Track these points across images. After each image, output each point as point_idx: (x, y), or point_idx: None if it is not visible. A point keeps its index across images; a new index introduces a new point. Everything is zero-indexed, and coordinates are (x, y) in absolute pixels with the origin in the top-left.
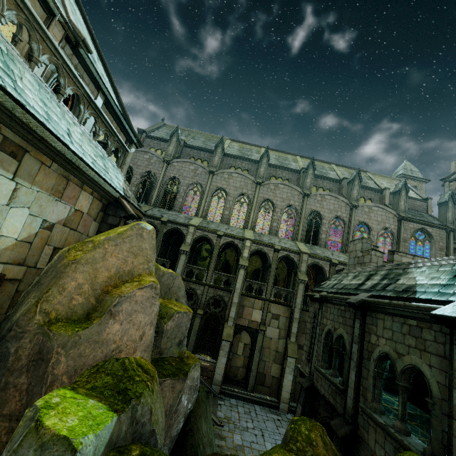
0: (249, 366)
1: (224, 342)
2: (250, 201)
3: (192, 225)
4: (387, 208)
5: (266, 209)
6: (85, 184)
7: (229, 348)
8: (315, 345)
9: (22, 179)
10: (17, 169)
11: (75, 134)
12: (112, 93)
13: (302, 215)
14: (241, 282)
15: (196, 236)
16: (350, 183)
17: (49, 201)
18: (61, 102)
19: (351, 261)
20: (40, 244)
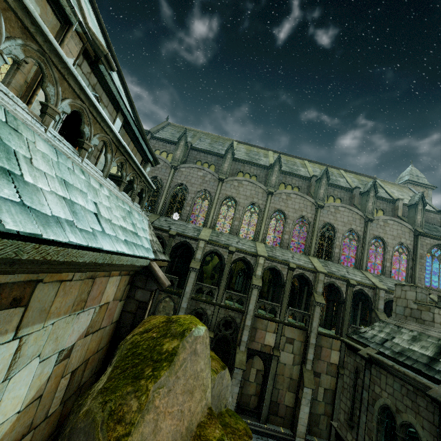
0: (262, 395)
1: (236, 369)
2: (261, 211)
3: (203, 239)
4: (403, 222)
5: (277, 220)
6: (114, 271)
7: (241, 376)
8: (363, 413)
9: (29, 325)
10: (21, 318)
11: (102, 204)
12: (128, 106)
13: (315, 228)
14: (254, 303)
15: (206, 250)
16: (365, 194)
17: (68, 322)
18: (84, 159)
19: (399, 309)
20: (54, 384)
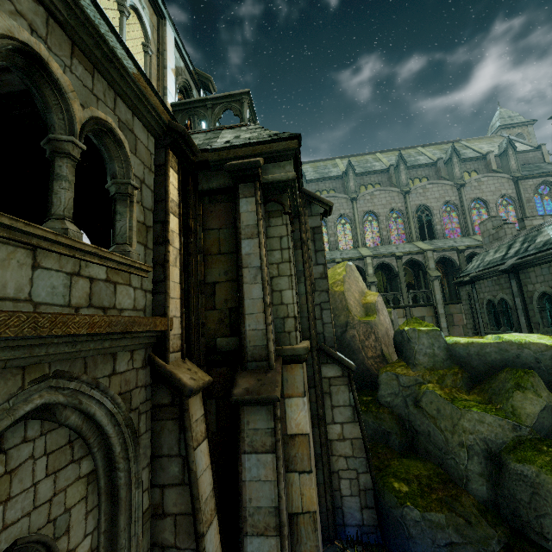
0: None
1: None
2: (351, 219)
3: None
4: (497, 174)
5: (370, 221)
6: None
7: None
8: (479, 318)
9: None
10: None
11: None
12: None
13: (409, 214)
14: None
15: None
16: (448, 163)
17: None
18: None
19: (486, 240)
20: None
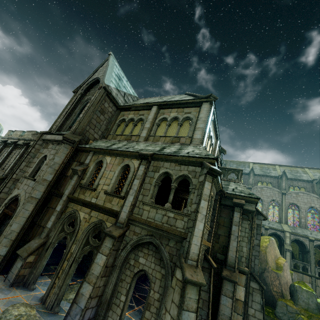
0: None
1: None
2: (279, 204)
3: None
4: None
5: (293, 209)
6: None
7: None
8: None
9: None
10: None
11: None
12: None
13: None
14: (289, 261)
15: None
16: None
17: None
18: None
19: None
20: None
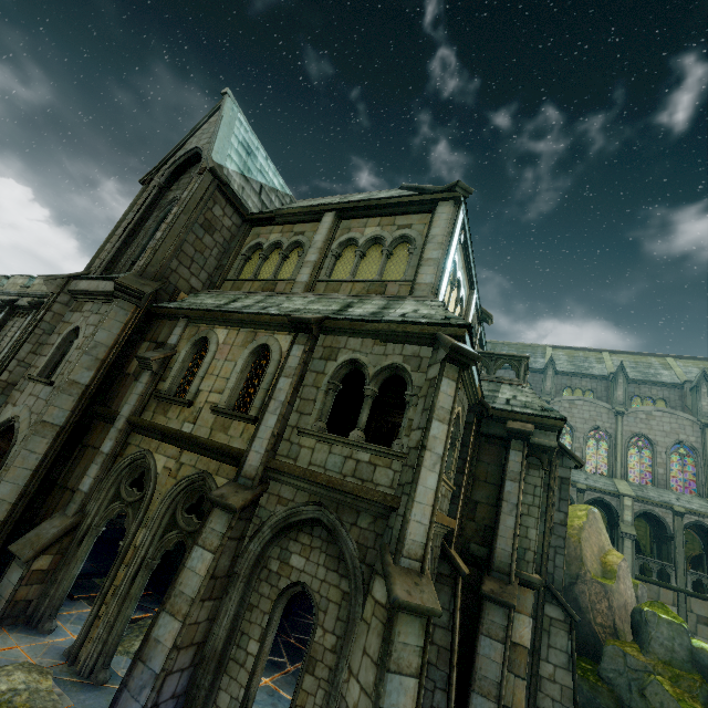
0: None
1: None
2: (610, 437)
3: None
4: None
5: (640, 447)
6: None
7: None
8: None
9: None
10: None
11: None
12: None
13: (707, 457)
14: (630, 558)
15: None
16: None
17: None
18: None
19: None
20: None
